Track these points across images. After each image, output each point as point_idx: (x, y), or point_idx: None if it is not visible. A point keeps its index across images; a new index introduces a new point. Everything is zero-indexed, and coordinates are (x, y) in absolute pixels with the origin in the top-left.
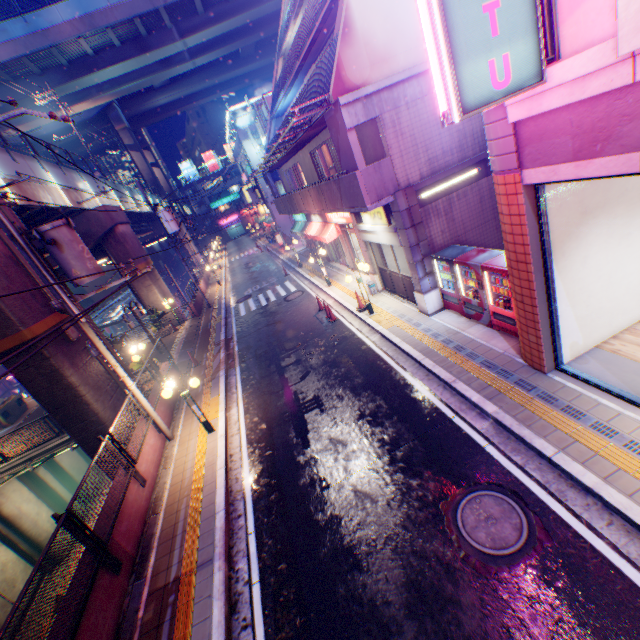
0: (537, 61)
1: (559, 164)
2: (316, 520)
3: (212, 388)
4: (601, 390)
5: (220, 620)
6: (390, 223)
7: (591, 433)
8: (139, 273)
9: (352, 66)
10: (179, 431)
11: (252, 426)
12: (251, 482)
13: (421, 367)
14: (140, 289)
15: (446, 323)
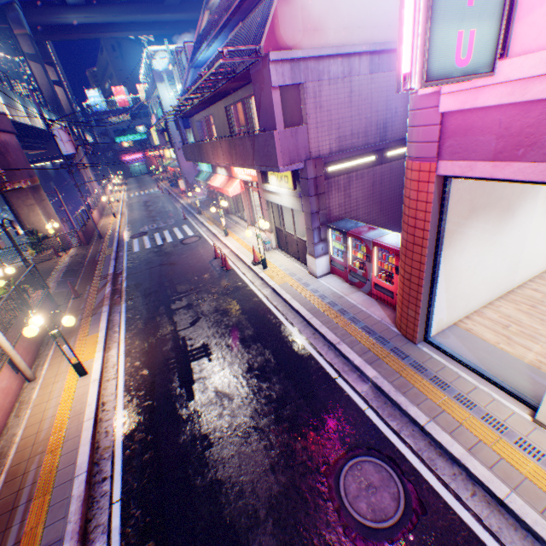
0: (493, 50)
1: (478, 161)
2: (194, 486)
3: (91, 324)
4: (461, 364)
5: None
6: (296, 188)
7: (455, 404)
8: (9, 187)
9: (287, 25)
10: (44, 371)
11: (132, 371)
12: (124, 437)
13: (309, 325)
14: (20, 207)
15: (332, 287)
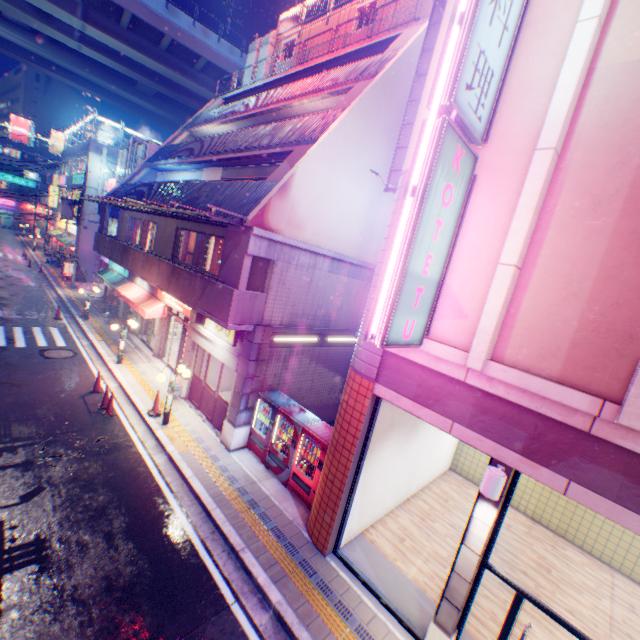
0: (423, 332)
1: (403, 395)
2: None
3: None
4: (364, 584)
5: None
6: (236, 344)
7: (357, 639)
8: None
9: (276, 213)
10: None
11: None
12: None
13: (209, 518)
14: None
15: (246, 466)
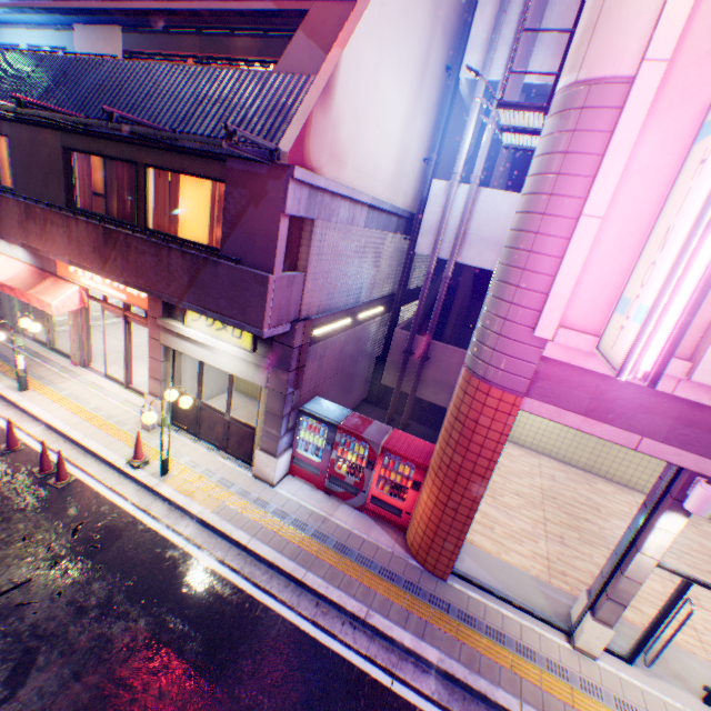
0: None
1: (568, 411)
2: None
3: None
4: (495, 595)
5: None
6: (256, 349)
7: (523, 660)
8: None
9: (317, 138)
10: None
11: None
12: None
13: (302, 588)
14: None
15: (304, 500)
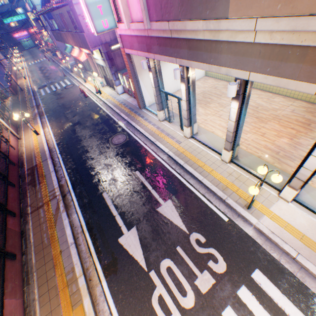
0: (115, 22)
1: (129, 49)
2: (78, 147)
3: (35, 123)
4: (150, 112)
5: (52, 167)
6: (103, 57)
7: (144, 120)
8: None
9: None
10: (23, 137)
11: (55, 132)
12: (57, 145)
13: (113, 111)
14: None
15: (124, 97)
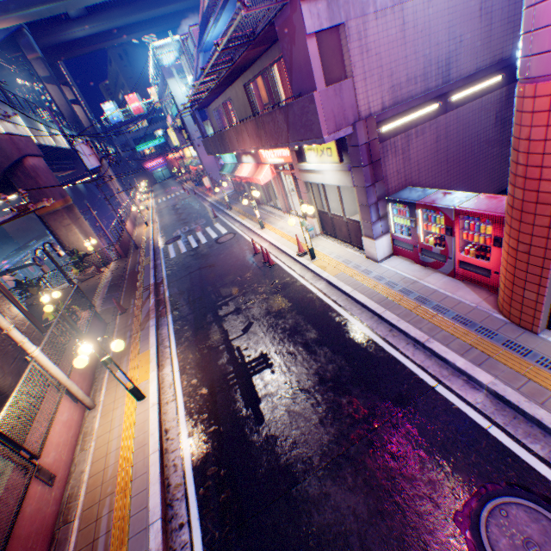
0: None
1: None
2: (287, 537)
3: (141, 341)
4: None
5: None
6: (342, 160)
7: None
8: (32, 208)
9: None
10: (102, 396)
11: (190, 391)
12: (194, 472)
13: (381, 321)
14: (58, 229)
15: (399, 271)
